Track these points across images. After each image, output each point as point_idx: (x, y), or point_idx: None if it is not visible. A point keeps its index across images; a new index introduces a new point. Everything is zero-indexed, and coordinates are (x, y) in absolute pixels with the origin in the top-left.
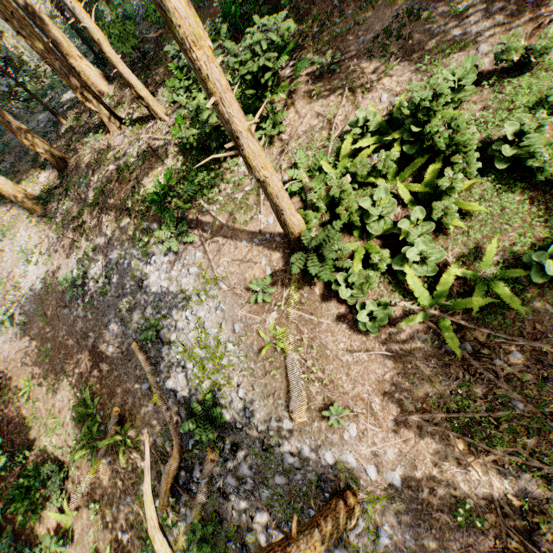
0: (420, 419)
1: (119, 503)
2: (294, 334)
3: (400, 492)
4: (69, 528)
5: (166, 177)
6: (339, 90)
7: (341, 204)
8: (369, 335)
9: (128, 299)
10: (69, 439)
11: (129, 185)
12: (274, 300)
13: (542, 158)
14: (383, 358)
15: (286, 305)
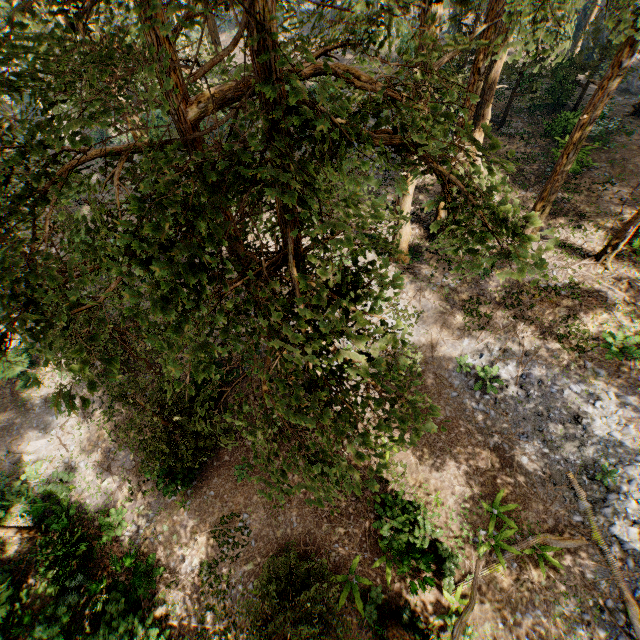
0: None
1: (525, 611)
2: None
3: None
4: (458, 612)
5: None
6: None
7: None
8: None
9: (555, 424)
10: (452, 523)
11: (556, 309)
12: None
13: None
14: None
15: None
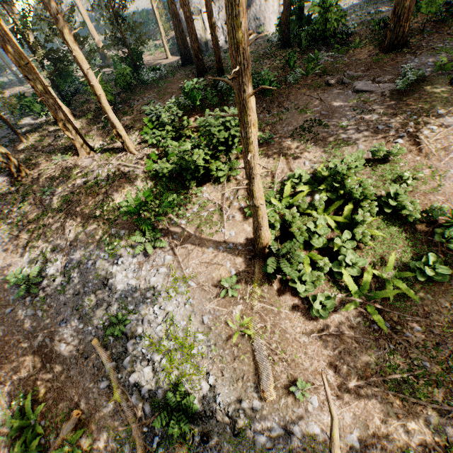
0: (365, 384)
1: None
2: (258, 322)
3: (359, 452)
4: None
5: (143, 195)
6: (275, 154)
7: (291, 225)
8: (318, 320)
9: (89, 296)
10: None
11: (97, 197)
12: (239, 294)
13: (410, 208)
14: (331, 337)
15: (250, 298)
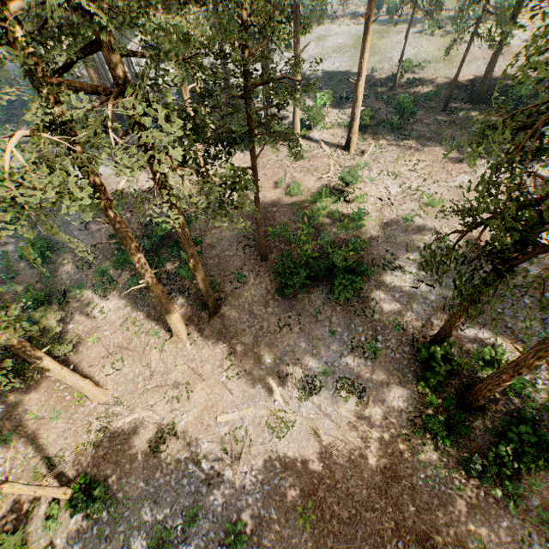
0: None
1: None
2: None
3: None
4: None
5: None
6: None
7: None
8: None
9: None
10: None
11: None
12: None
13: None
14: None
15: None
